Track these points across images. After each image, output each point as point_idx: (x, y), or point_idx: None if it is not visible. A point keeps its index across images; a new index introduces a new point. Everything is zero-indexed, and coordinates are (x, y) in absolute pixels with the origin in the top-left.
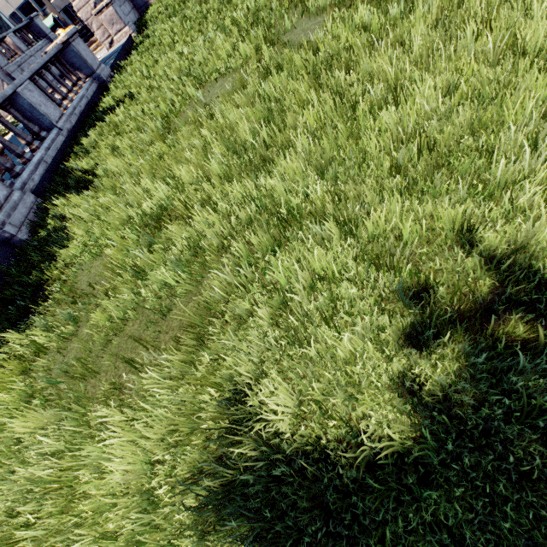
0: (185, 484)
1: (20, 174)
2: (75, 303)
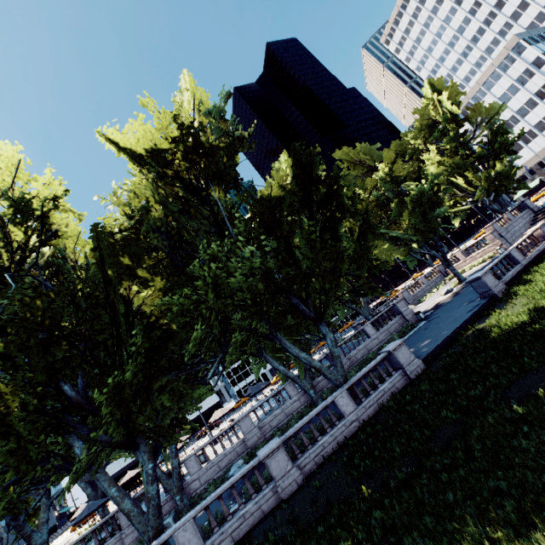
0: (528, 308)
1: (501, 279)
2: (514, 304)
